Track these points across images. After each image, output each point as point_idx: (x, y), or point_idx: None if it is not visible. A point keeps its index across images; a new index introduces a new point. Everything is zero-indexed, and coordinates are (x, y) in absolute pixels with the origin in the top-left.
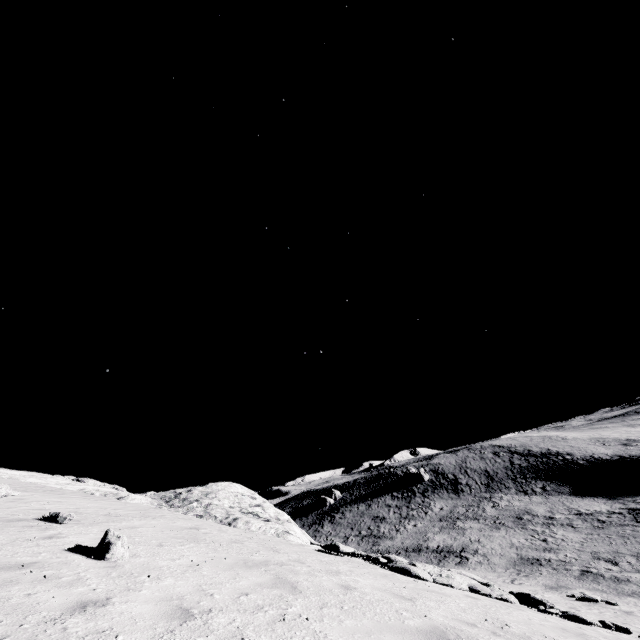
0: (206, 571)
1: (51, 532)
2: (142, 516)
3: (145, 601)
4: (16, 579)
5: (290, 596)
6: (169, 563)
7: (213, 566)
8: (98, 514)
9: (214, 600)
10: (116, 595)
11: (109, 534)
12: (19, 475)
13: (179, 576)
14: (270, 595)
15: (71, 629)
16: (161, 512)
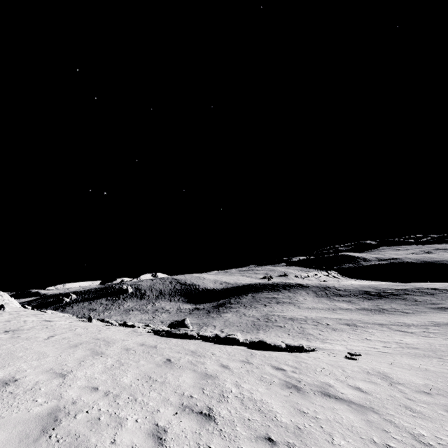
0: None
1: None
2: None
3: None
4: None
5: None
6: None
7: None
8: None
9: None
10: None
11: None
12: None
13: None
14: None
15: None
16: None
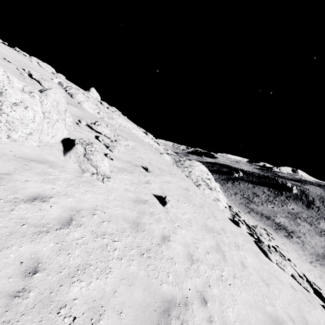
0: (194, 228)
1: (147, 178)
2: (169, 173)
3: (179, 243)
4: (145, 211)
5: (223, 262)
6: (182, 216)
7: (195, 225)
8: (157, 167)
9: (198, 252)
10: (171, 235)
11: (166, 198)
12: (130, 126)
13: (186, 228)
14: (216, 258)
15: (163, 253)
16: (175, 170)
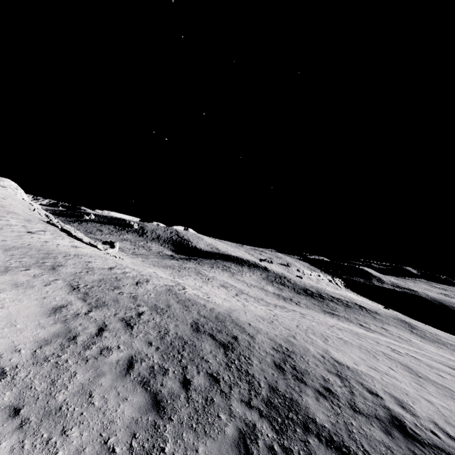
0: None
1: None
2: None
3: None
4: None
5: None
6: None
7: None
8: None
9: None
10: None
11: None
12: None
13: None
14: None
15: None
16: None
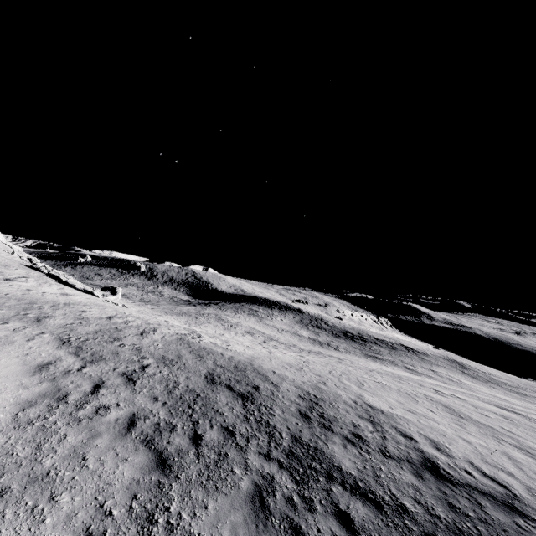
0: None
1: None
2: None
3: None
4: None
5: None
6: None
7: None
8: None
9: None
10: None
11: None
12: None
13: None
14: None
15: None
16: None
